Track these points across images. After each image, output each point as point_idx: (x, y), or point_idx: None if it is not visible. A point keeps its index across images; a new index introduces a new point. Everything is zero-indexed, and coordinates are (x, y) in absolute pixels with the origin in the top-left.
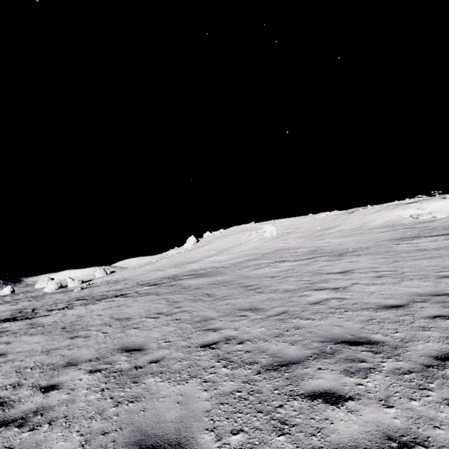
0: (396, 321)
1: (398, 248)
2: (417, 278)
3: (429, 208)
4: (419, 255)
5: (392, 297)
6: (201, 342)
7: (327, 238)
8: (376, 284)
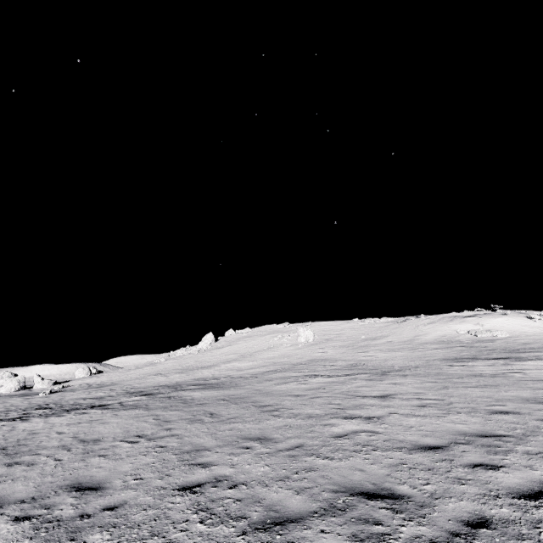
0: (429, 468)
1: (451, 371)
2: (465, 412)
3: (488, 324)
4: (473, 382)
5: (432, 435)
6: (182, 483)
7: (372, 351)
8: (417, 416)
